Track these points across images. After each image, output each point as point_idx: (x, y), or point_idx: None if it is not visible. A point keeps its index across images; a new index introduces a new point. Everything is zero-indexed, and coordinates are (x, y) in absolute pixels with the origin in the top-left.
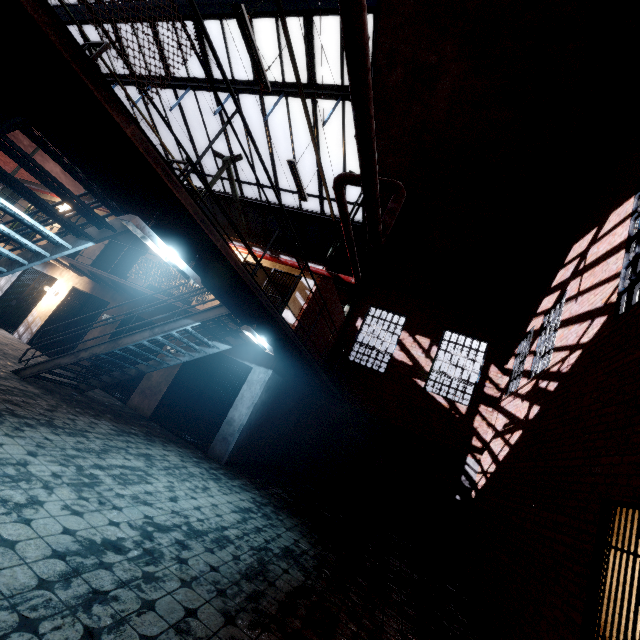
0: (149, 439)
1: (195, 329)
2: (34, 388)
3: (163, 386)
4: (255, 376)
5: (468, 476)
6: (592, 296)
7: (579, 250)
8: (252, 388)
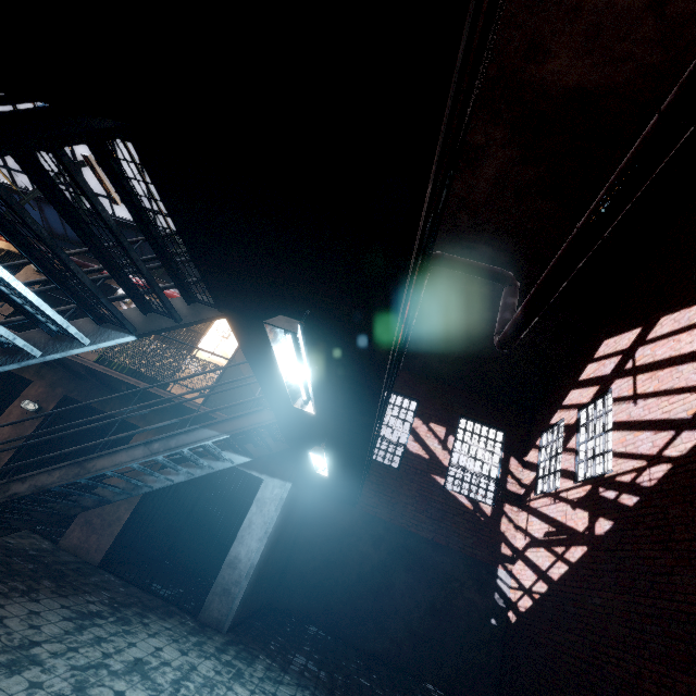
0: (120, 618)
1: (175, 424)
2: None
3: (123, 511)
4: (268, 492)
5: (502, 593)
6: (665, 403)
7: (617, 347)
8: (264, 510)
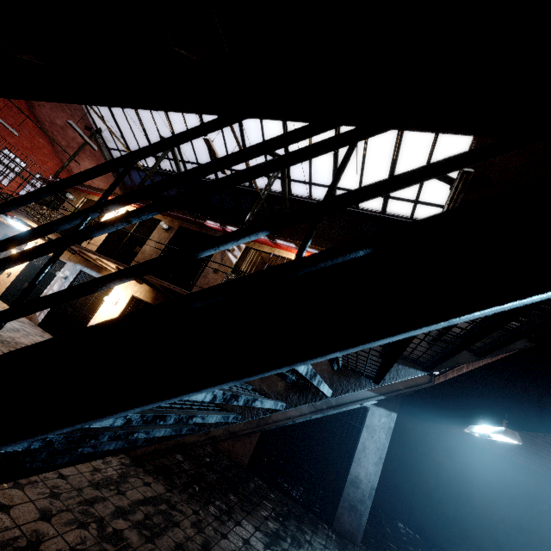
0: (292, 537)
1: None
2: (154, 480)
3: None
4: (375, 420)
5: None
6: None
7: None
8: (375, 436)
